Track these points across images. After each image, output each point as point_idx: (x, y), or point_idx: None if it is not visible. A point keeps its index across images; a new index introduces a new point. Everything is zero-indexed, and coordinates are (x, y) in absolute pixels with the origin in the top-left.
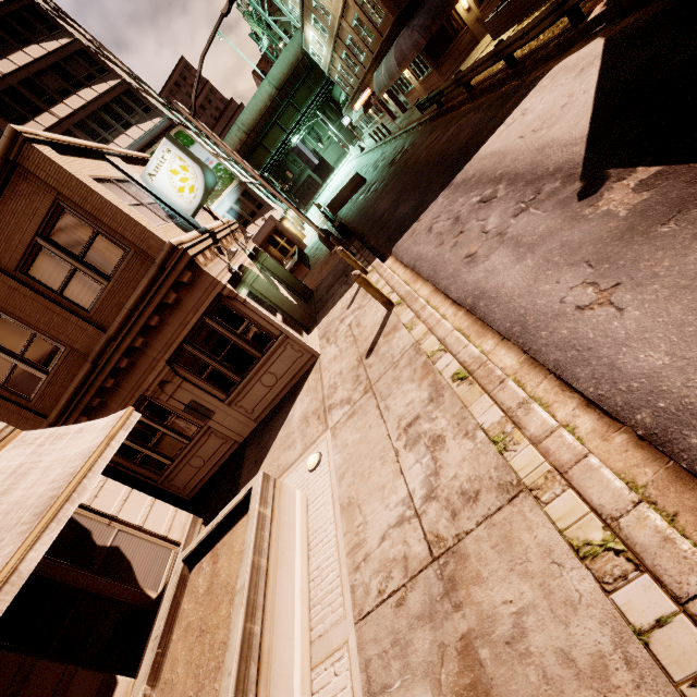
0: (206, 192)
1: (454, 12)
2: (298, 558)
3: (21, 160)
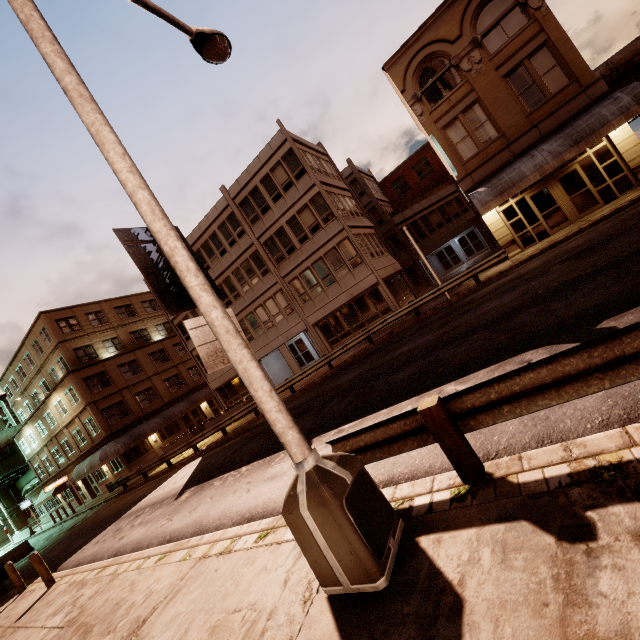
0: None
1: (147, 440)
2: None
3: None
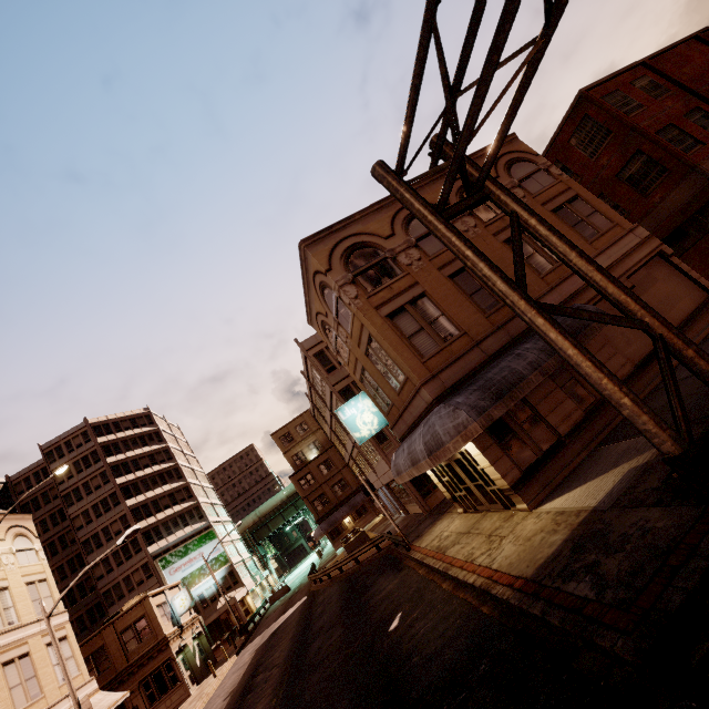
0: (189, 608)
1: (343, 522)
2: None
3: (144, 601)
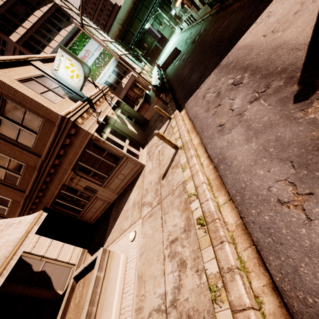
0: (85, 77)
1: None
2: (116, 300)
3: None
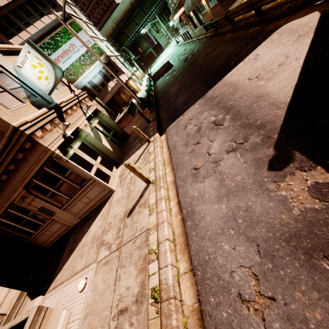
0: (56, 80)
1: None
2: None
3: None
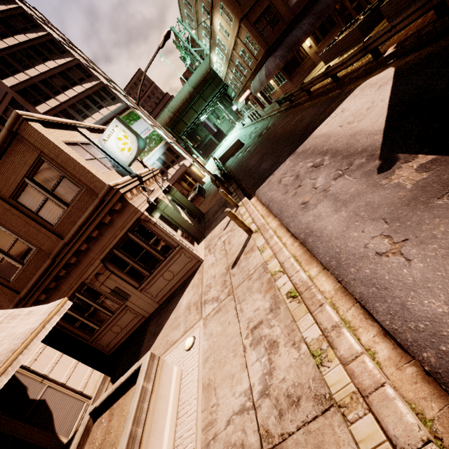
0: (138, 151)
1: (301, 48)
2: (168, 426)
3: (20, 131)
